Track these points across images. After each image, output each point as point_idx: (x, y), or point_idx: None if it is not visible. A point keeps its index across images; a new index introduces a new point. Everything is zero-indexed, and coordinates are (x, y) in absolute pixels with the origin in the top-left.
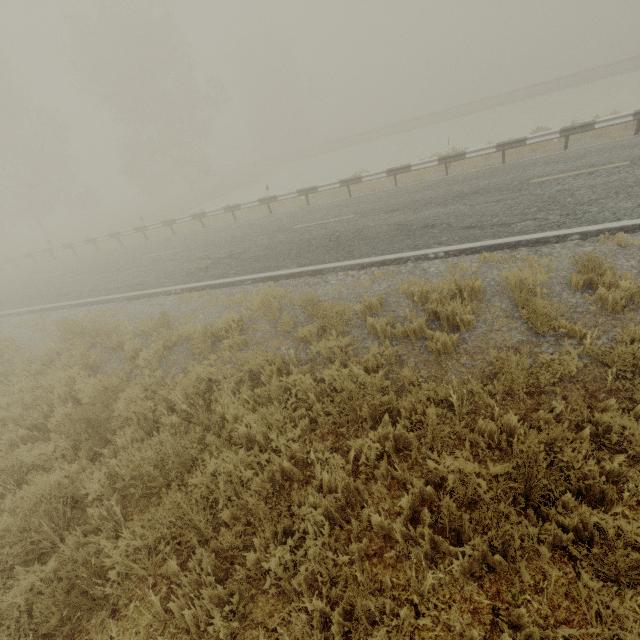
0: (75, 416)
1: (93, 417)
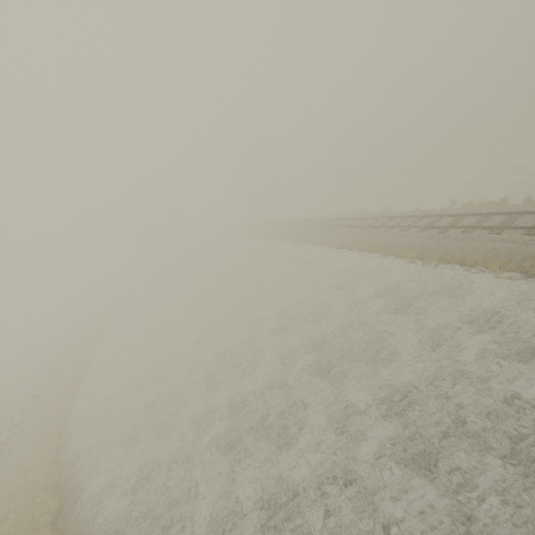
0: None
1: None
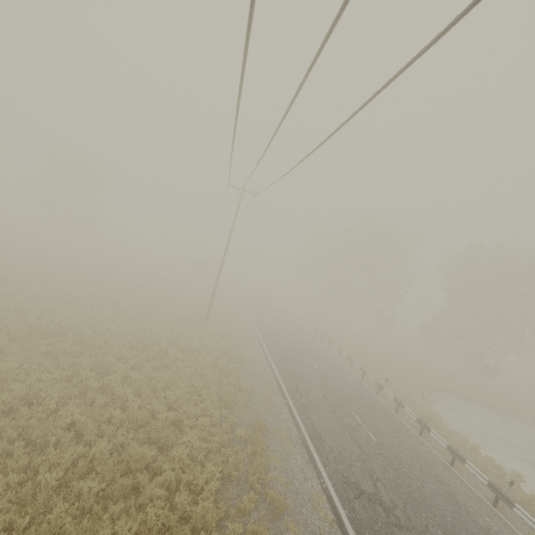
0: (173, 520)
1: (174, 534)
